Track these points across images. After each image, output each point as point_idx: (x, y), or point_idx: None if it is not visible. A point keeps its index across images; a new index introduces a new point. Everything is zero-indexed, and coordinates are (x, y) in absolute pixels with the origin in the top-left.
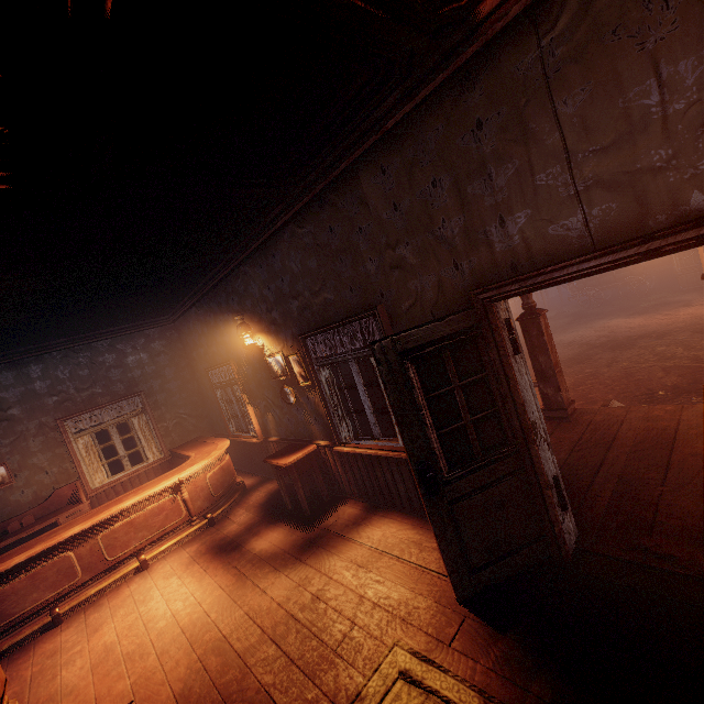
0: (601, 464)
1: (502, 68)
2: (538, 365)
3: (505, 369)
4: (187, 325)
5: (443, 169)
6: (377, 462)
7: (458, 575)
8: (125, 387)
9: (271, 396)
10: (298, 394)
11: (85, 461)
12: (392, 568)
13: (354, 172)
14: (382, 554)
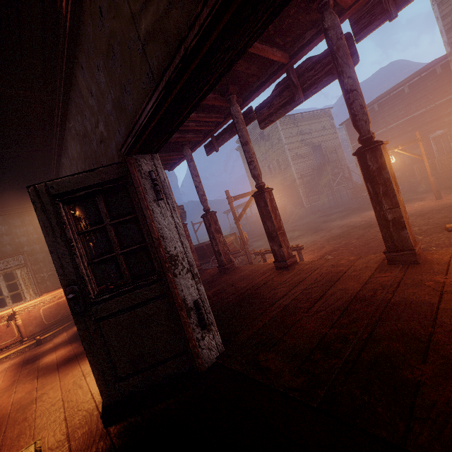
0: (281, 298)
1: None
2: (267, 229)
3: (143, 210)
4: None
5: (98, 55)
6: None
7: (104, 383)
8: (13, 249)
9: (89, 252)
10: (96, 248)
11: None
12: None
13: (74, 72)
14: None
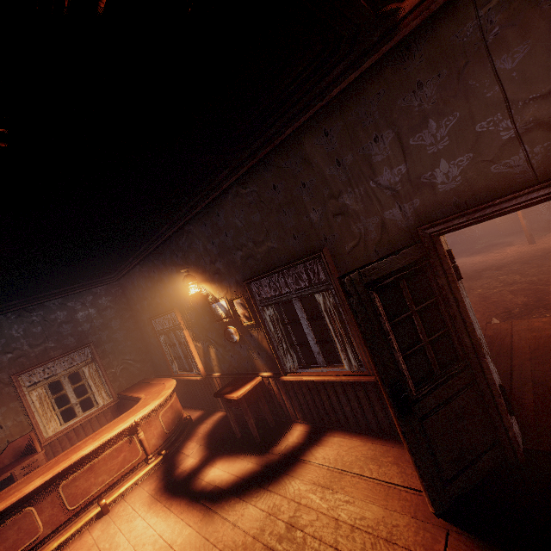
0: (511, 371)
1: (441, 37)
2: None
3: (454, 292)
4: (131, 281)
5: (385, 127)
6: (322, 387)
7: (434, 489)
8: (76, 340)
9: (214, 337)
10: (241, 333)
11: (38, 412)
12: (357, 486)
13: (297, 136)
14: (342, 474)
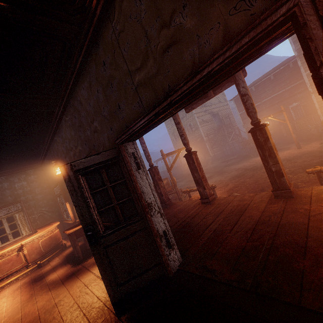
0: (211, 224)
1: (105, 37)
2: (195, 177)
3: (130, 176)
4: (45, 167)
5: (99, 85)
6: None
7: (110, 288)
8: (13, 199)
9: None
10: None
11: None
12: (97, 285)
13: (76, 89)
14: (97, 278)
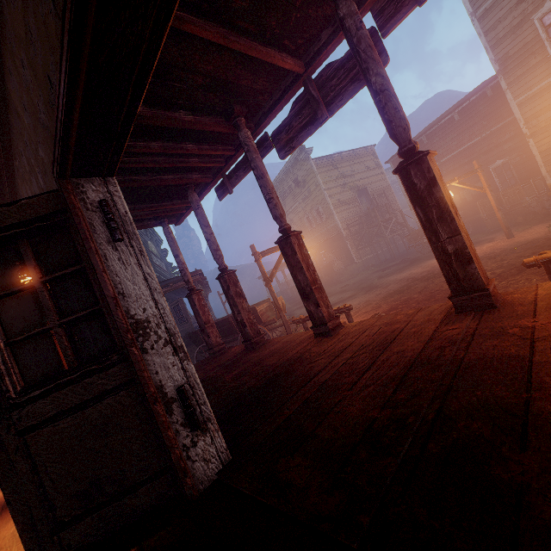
0: (318, 373)
1: None
2: (299, 284)
3: (89, 255)
4: None
5: (20, 46)
6: None
7: (33, 536)
8: None
9: None
10: None
11: None
12: None
13: (6, 84)
14: None
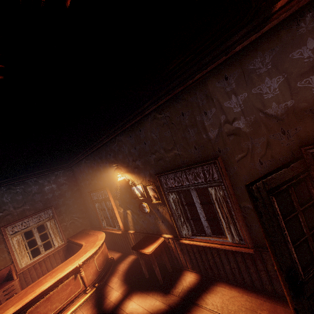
0: None
1: None
2: None
3: None
4: (79, 168)
5: (276, 73)
6: (209, 250)
7: None
8: (43, 204)
9: (131, 208)
10: (151, 207)
11: (17, 251)
12: None
13: (203, 80)
14: None
